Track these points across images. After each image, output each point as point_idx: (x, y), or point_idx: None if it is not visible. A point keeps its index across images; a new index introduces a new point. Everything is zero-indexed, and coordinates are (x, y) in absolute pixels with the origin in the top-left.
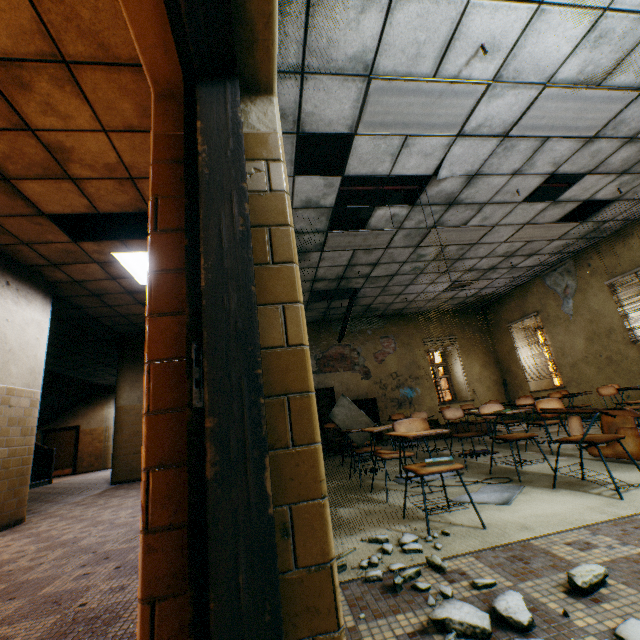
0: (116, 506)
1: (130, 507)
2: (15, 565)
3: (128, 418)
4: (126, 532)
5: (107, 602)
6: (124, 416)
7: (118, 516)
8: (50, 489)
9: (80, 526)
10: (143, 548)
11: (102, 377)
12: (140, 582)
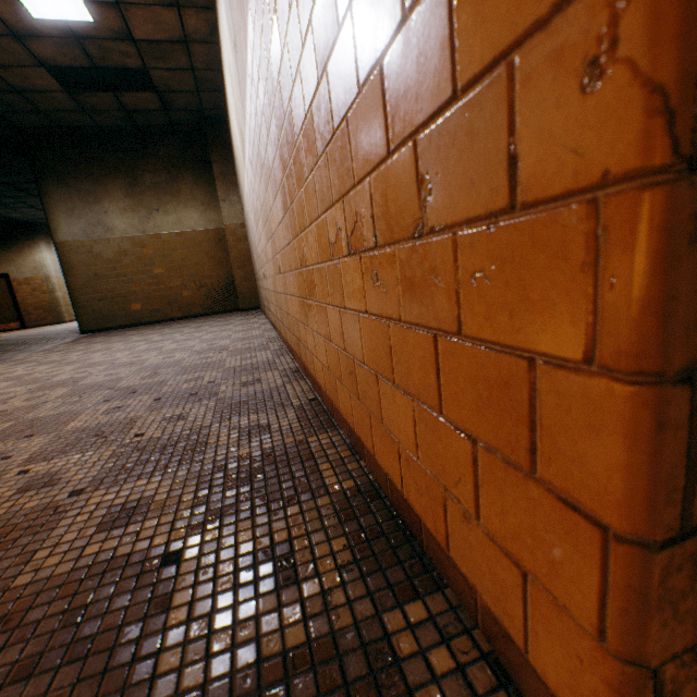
0: (104, 350)
1: (124, 350)
2: (7, 406)
3: (78, 258)
4: (139, 370)
5: (172, 431)
6: (71, 255)
7: (115, 358)
8: (2, 342)
9: (71, 369)
10: (667, 232)
11: (15, 209)
12: (642, 334)
